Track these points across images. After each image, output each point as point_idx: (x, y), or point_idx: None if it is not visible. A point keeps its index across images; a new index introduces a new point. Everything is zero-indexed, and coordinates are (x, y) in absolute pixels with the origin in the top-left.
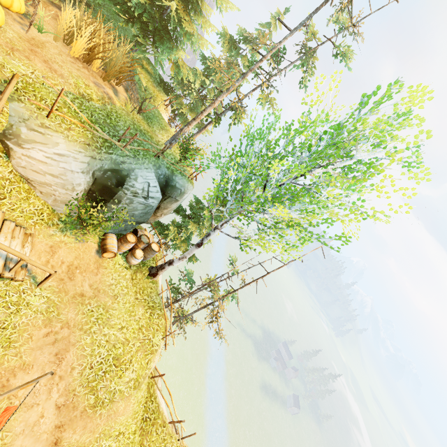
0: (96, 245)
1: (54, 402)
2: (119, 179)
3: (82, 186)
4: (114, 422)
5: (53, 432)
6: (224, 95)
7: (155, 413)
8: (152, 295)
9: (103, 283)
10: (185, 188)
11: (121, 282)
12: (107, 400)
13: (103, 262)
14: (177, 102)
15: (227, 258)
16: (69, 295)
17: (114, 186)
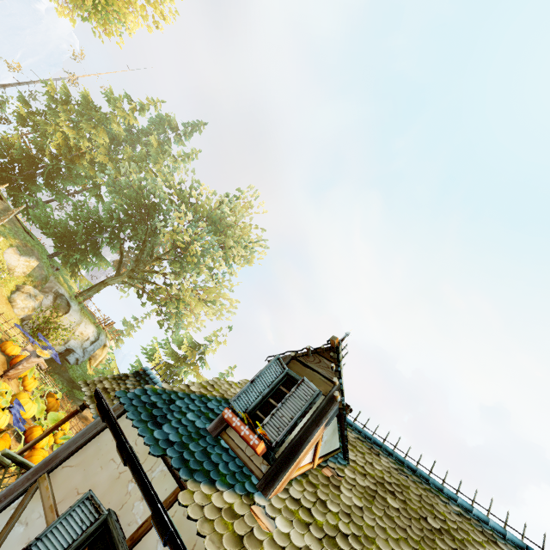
0: None
1: None
2: None
3: None
4: None
5: None
6: None
7: None
8: None
9: None
10: None
11: None
12: None
13: None
14: None
15: None
16: None
17: None
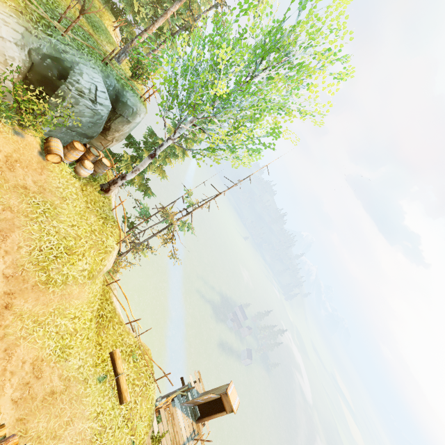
0: (38, 146)
1: (1, 272)
2: (61, 71)
3: (17, 64)
4: (69, 303)
5: (2, 297)
6: (177, 5)
7: (111, 314)
8: (105, 209)
9: (48, 183)
10: (137, 108)
11: (69, 188)
12: (60, 281)
13: (48, 166)
14: (127, 30)
15: (181, 183)
16: (10, 184)
17: (56, 79)
